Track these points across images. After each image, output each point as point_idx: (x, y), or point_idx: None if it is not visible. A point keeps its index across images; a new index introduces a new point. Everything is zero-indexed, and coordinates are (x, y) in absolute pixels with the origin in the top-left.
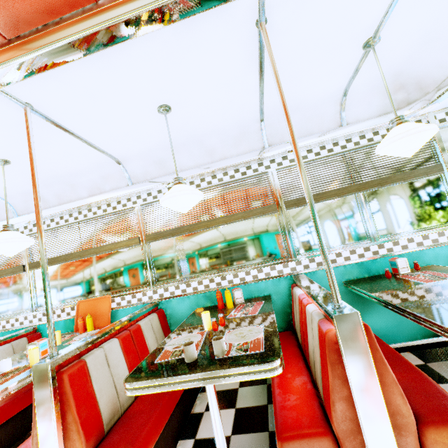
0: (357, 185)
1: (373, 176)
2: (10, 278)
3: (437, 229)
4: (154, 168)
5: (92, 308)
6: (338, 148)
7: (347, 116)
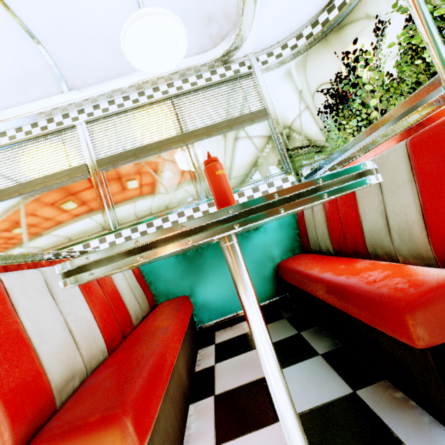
0: (181, 135)
1: (198, 124)
2: None
3: (266, 180)
4: None
5: None
6: (159, 94)
7: None
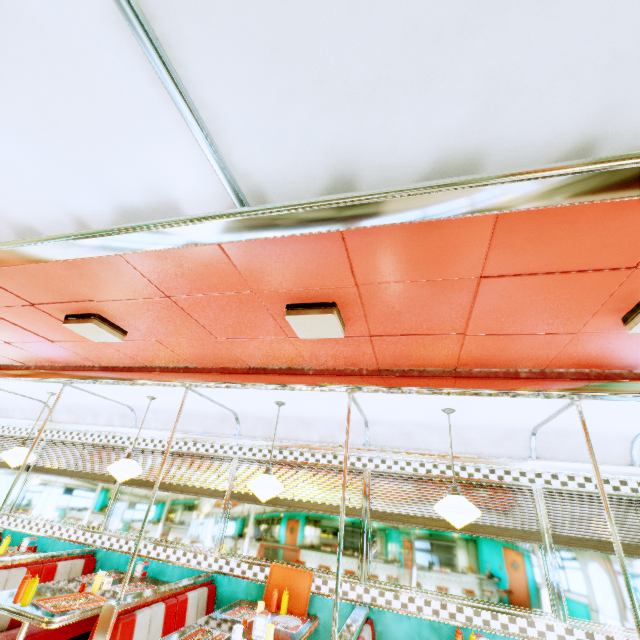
0: None
1: None
2: (204, 499)
3: None
4: (398, 436)
5: (287, 580)
6: (627, 489)
7: (639, 456)
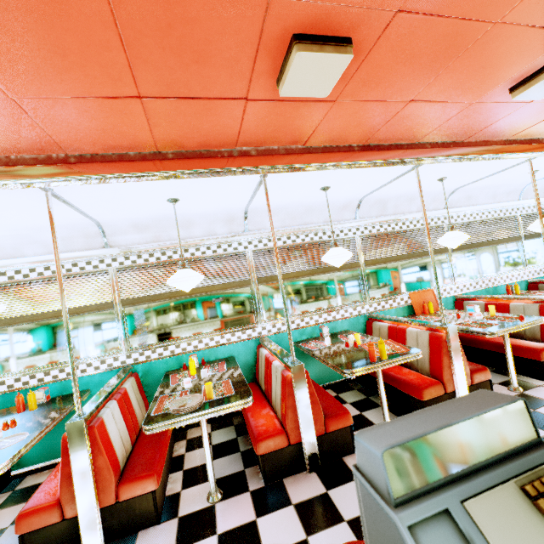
0: None
1: None
2: (341, 273)
3: None
4: (463, 199)
5: (421, 298)
6: None
7: None
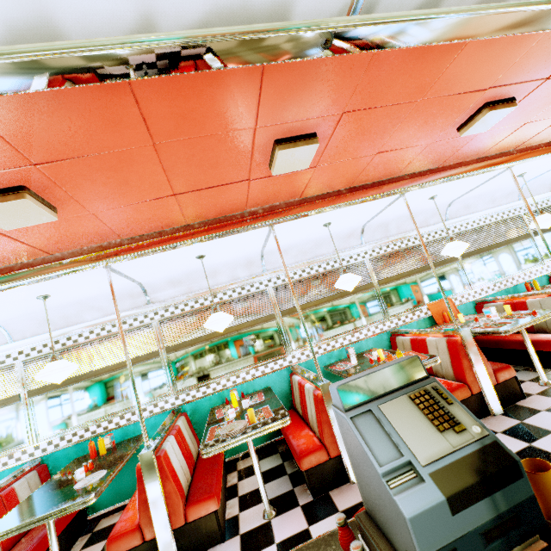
0: None
1: None
2: (357, 295)
3: None
4: (462, 209)
5: (440, 307)
6: (549, 203)
7: None
